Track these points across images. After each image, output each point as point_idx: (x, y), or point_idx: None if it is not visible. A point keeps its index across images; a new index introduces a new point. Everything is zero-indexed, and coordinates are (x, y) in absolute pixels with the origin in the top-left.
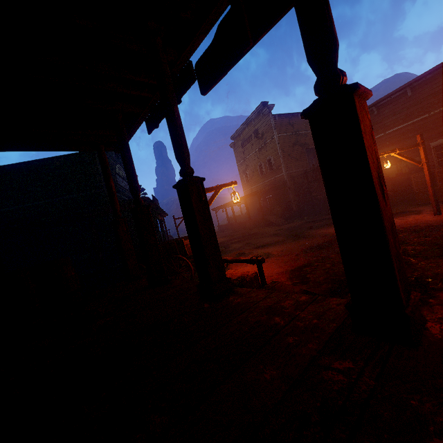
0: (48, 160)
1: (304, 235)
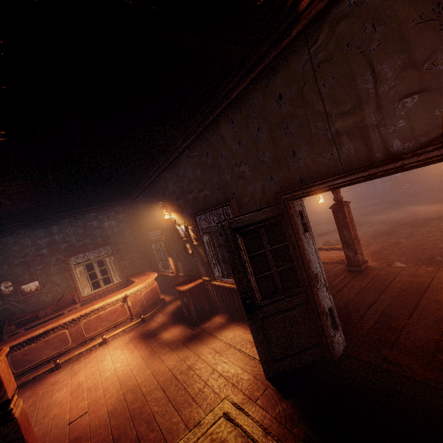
0: None
1: (360, 222)
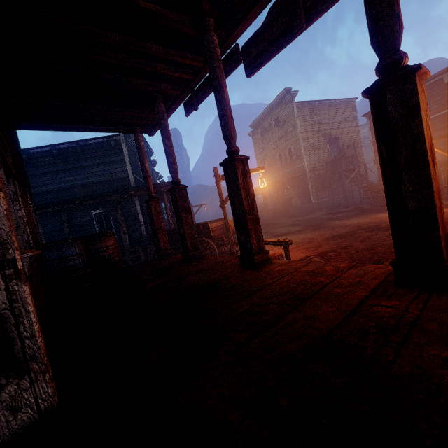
0: (76, 143)
1: (324, 226)
